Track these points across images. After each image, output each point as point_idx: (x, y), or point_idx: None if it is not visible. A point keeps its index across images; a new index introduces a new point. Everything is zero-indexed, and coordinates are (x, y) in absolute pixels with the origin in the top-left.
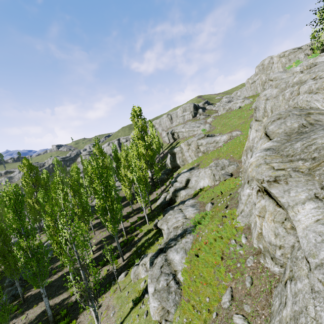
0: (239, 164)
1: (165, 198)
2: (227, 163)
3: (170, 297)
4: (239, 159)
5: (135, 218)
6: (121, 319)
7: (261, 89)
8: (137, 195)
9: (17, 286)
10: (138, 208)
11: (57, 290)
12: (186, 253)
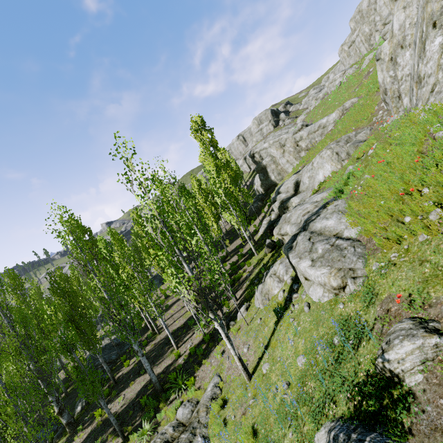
0: (373, 126)
1: (269, 222)
2: (352, 133)
3: (347, 252)
4: (370, 123)
5: (235, 259)
6: (264, 343)
7: (368, 48)
8: (228, 238)
9: (102, 363)
10: (234, 249)
11: (156, 360)
12: (343, 213)
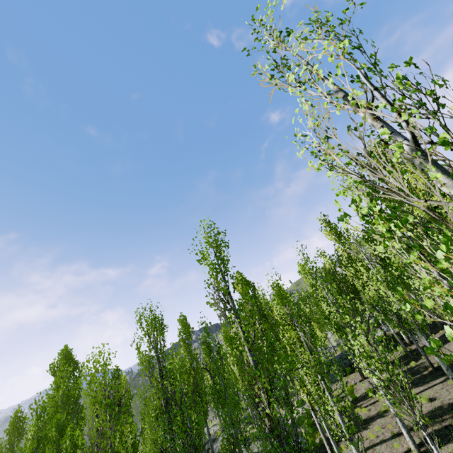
0: None
1: None
2: None
3: None
4: None
5: None
6: None
7: None
8: None
9: None
10: None
11: None
12: None
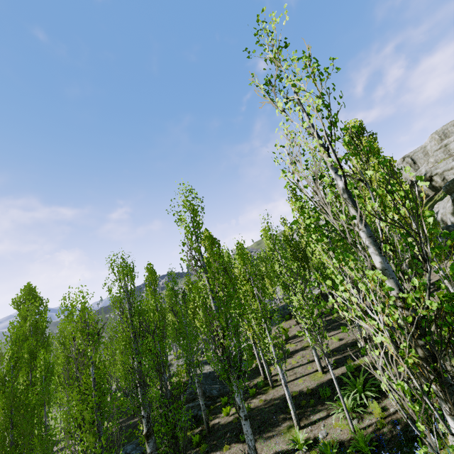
0: None
1: None
2: None
3: None
4: None
5: None
6: None
7: None
8: None
9: (199, 395)
10: None
11: (263, 428)
12: None
